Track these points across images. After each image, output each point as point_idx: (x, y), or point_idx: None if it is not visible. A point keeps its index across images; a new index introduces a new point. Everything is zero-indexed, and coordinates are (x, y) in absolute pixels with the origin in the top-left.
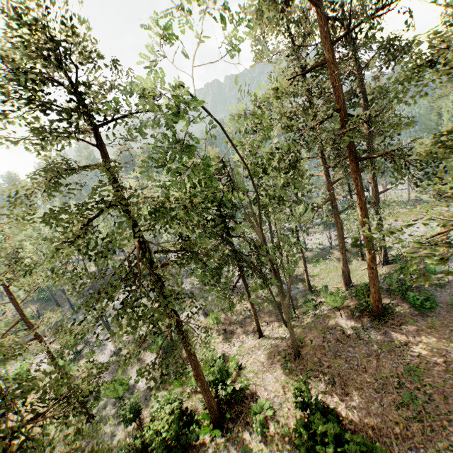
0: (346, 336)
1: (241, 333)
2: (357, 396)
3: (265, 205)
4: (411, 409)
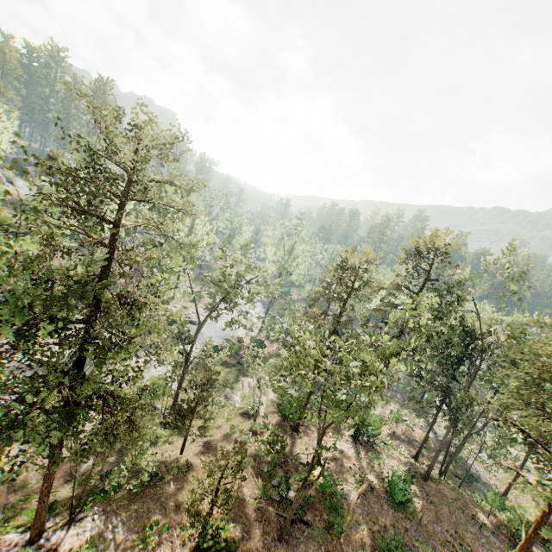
0: (471, 516)
1: (403, 444)
2: (433, 515)
3: (488, 378)
4: (456, 551)
